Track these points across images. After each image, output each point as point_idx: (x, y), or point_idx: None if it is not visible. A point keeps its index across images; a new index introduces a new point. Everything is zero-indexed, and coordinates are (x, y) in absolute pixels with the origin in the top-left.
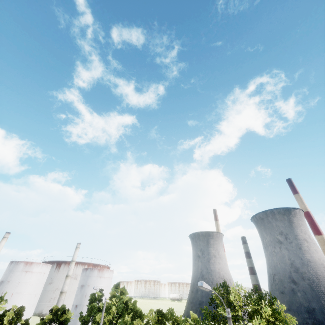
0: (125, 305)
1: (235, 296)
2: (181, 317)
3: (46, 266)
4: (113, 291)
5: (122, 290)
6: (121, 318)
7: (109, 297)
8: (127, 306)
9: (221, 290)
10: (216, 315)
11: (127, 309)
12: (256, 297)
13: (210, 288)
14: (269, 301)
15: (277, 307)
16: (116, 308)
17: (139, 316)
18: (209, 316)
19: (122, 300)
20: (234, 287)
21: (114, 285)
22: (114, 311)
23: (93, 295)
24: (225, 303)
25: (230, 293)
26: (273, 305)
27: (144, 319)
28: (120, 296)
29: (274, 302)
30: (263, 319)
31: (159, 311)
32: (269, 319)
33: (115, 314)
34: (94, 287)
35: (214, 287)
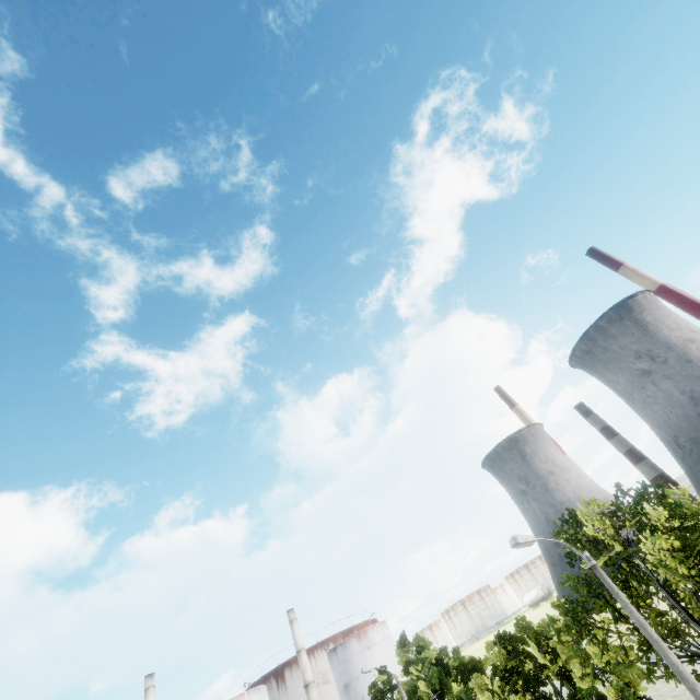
0: (441, 668)
1: (595, 523)
2: (544, 622)
3: (258, 692)
4: (402, 655)
5: (416, 643)
6: (446, 695)
7: (403, 671)
8: (445, 667)
9: (568, 528)
10: (589, 578)
11: (448, 673)
12: (629, 503)
13: (533, 537)
14: (656, 495)
15: (676, 497)
16: (425, 683)
17: (474, 669)
18: (580, 586)
19: (429, 662)
20: (584, 509)
21: (397, 644)
22: (424, 690)
23: (373, 689)
24: (587, 546)
25: (584, 524)
26: (668, 498)
27: (486, 668)
28: (420, 657)
29: (667, 492)
30: (662, 531)
31: (500, 635)
32: (674, 525)
33: (432, 695)
34: (363, 669)
35: (554, 531)
